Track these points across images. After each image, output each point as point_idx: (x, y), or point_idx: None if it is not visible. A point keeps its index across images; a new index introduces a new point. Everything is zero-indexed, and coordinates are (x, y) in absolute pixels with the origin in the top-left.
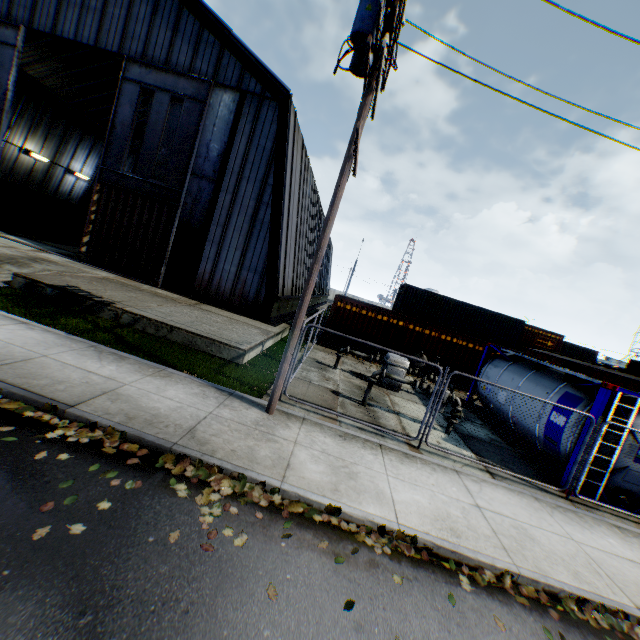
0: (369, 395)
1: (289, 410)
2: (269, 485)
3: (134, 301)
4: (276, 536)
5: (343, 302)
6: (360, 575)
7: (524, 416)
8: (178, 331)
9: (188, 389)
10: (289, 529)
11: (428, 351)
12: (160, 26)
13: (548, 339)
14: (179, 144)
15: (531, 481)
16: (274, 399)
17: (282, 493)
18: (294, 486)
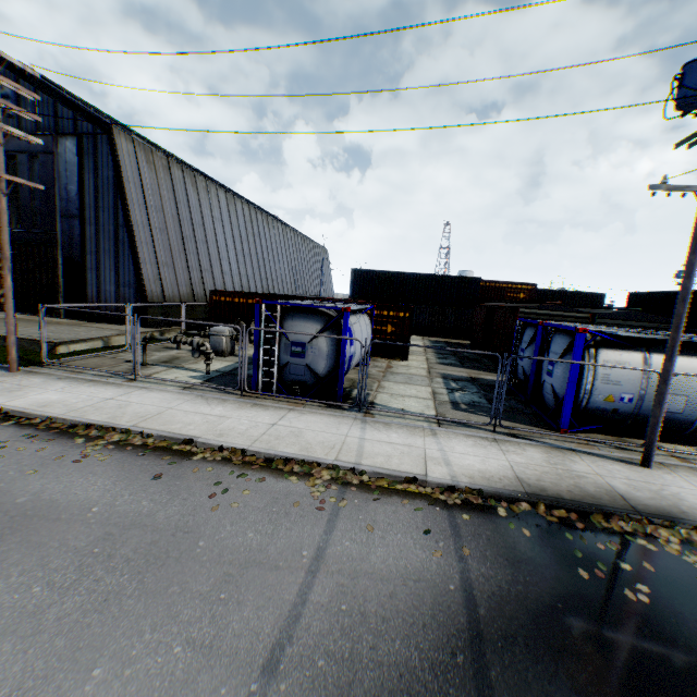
0: (146, 356)
1: (41, 370)
2: None
3: (1, 327)
4: None
5: (217, 295)
6: None
7: None
8: None
9: None
10: None
11: None
12: None
13: (520, 291)
14: (46, 194)
15: (214, 387)
16: (11, 361)
17: None
18: None
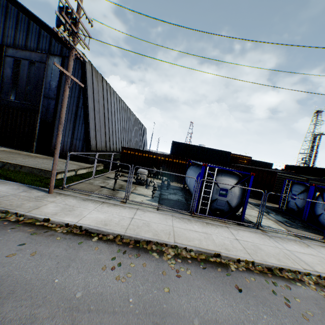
0: (116, 185)
1: (64, 192)
2: (20, 214)
3: (9, 157)
4: (8, 229)
5: (126, 150)
6: (40, 238)
7: (191, 187)
8: (25, 167)
9: (11, 187)
10: (18, 227)
11: (169, 168)
12: (21, 30)
13: (244, 159)
14: (36, 84)
15: (175, 210)
16: (51, 187)
17: (25, 216)
18: (32, 213)
